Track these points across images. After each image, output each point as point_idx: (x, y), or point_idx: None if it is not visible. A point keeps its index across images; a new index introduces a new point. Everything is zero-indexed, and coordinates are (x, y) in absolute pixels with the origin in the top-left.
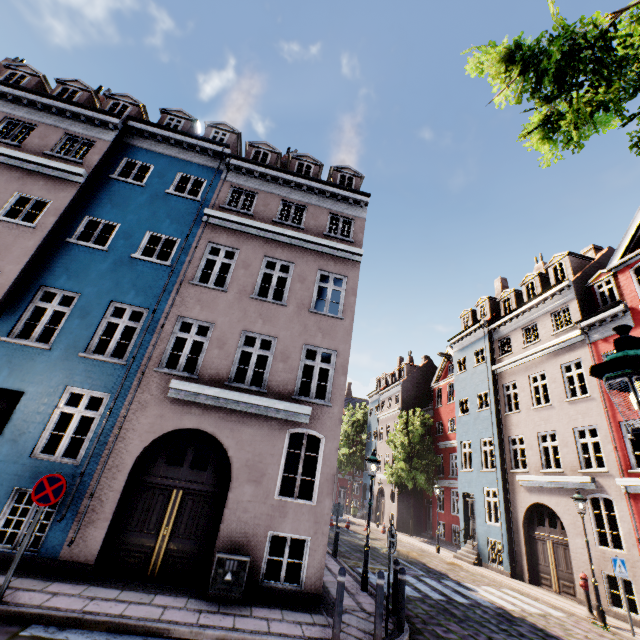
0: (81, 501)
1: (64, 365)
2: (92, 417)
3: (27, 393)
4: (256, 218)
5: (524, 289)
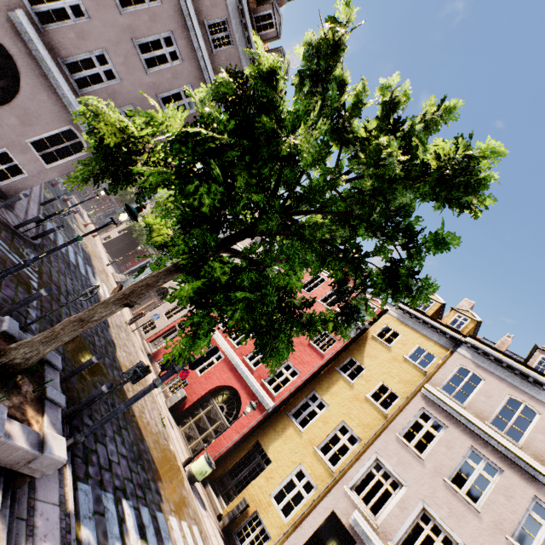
0: None
1: None
2: None
3: None
4: (197, 3)
5: None
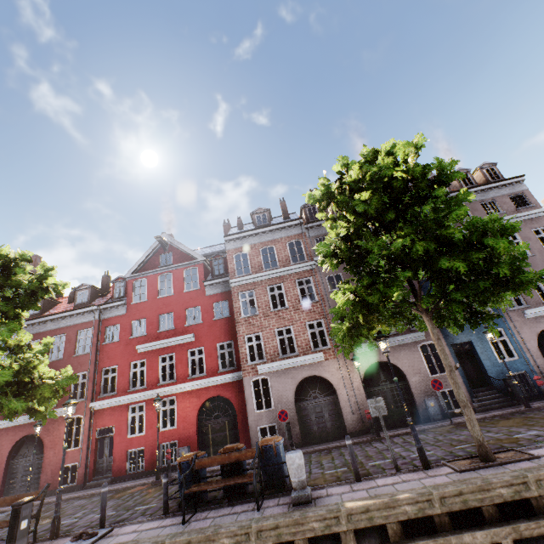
0: (534, 370)
1: None
2: None
3: (472, 340)
4: None
5: None
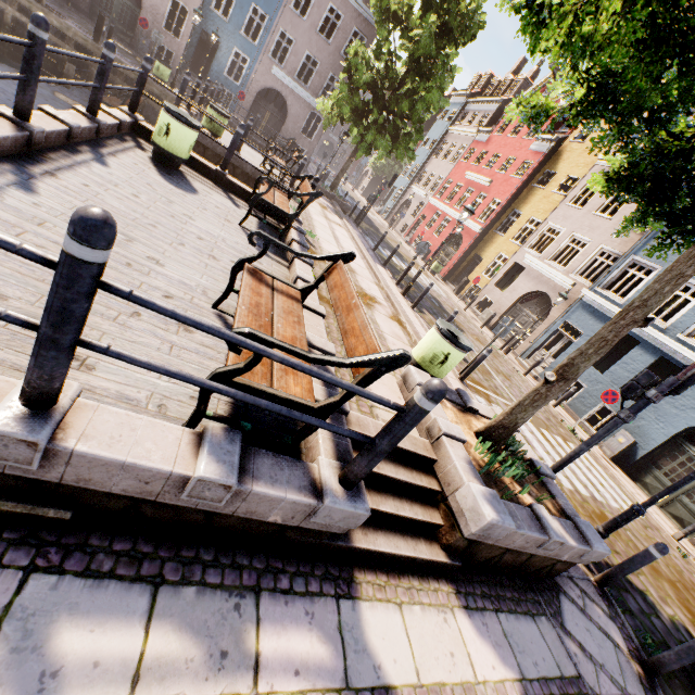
0: (240, 101)
1: (234, 35)
2: (218, 43)
3: (221, 44)
4: None
5: (501, 85)
